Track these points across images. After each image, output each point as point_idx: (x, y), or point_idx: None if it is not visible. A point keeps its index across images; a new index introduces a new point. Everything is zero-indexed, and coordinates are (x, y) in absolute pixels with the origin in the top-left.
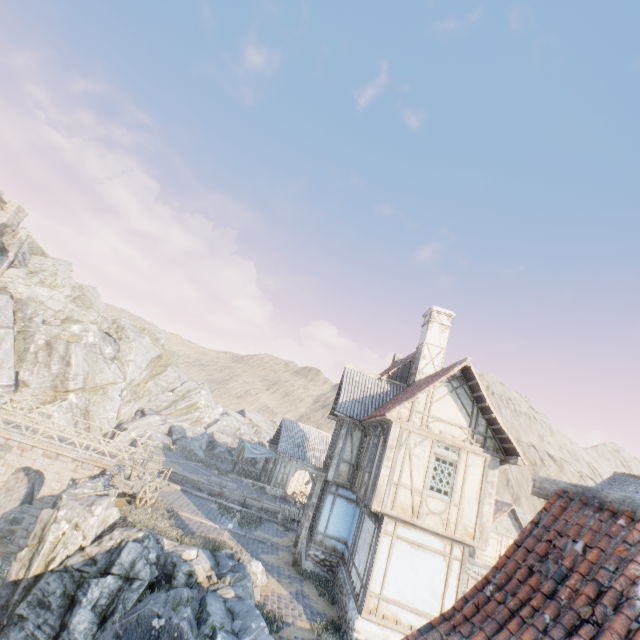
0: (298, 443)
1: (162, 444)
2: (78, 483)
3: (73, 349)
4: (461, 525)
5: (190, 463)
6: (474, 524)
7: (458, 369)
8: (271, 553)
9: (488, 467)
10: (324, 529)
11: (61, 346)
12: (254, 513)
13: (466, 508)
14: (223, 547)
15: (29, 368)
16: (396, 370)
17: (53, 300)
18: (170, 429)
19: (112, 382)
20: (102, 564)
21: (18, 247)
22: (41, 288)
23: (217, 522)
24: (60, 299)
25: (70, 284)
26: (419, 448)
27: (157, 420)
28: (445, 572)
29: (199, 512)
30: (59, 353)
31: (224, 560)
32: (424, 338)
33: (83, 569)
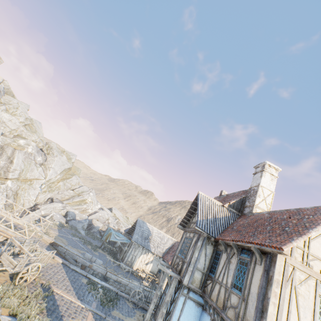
0: (145, 236)
1: (59, 222)
2: None
3: (17, 153)
4: None
5: (74, 238)
6: None
7: None
8: None
9: None
10: None
11: (9, 150)
12: (112, 289)
13: None
14: None
15: None
16: (234, 201)
17: (11, 122)
18: (66, 213)
19: (37, 178)
20: None
21: None
22: (5, 113)
23: (84, 301)
24: (16, 122)
25: (25, 116)
26: (304, 287)
27: (59, 206)
28: None
29: (71, 288)
30: (7, 154)
31: None
32: (258, 182)
33: None
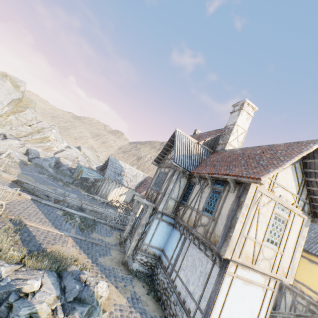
0: (118, 172)
1: (19, 160)
2: None
3: None
4: (280, 267)
5: (41, 176)
6: (288, 266)
7: (316, 147)
8: (106, 255)
9: (304, 225)
10: (149, 242)
11: None
12: (90, 217)
13: (286, 255)
14: (69, 265)
15: None
16: (209, 139)
17: None
18: (27, 151)
19: None
20: None
21: None
22: None
23: (62, 229)
24: None
25: None
26: (265, 208)
27: (16, 143)
28: (262, 299)
29: (46, 220)
30: None
31: (70, 283)
32: (235, 121)
33: None
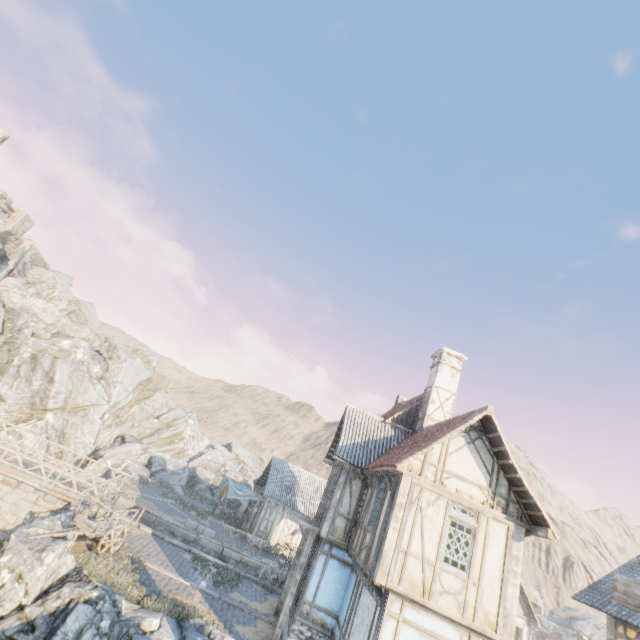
0: (287, 486)
1: (139, 476)
2: (34, 520)
3: (59, 365)
4: (481, 611)
5: (166, 501)
6: (496, 610)
7: (478, 418)
8: (248, 624)
9: (512, 538)
10: (312, 597)
11: (47, 361)
12: (232, 568)
13: (487, 588)
14: (192, 615)
15: (9, 382)
16: (401, 413)
17: (47, 312)
18: (150, 460)
19: (95, 403)
20: (41, 632)
21: (20, 256)
22: (36, 299)
23: (188, 578)
24: (54, 312)
25: (67, 298)
26: (432, 508)
27: (137, 449)
28: None
29: (169, 564)
30: (43, 368)
31: (191, 634)
32: (433, 380)
33: (16, 637)
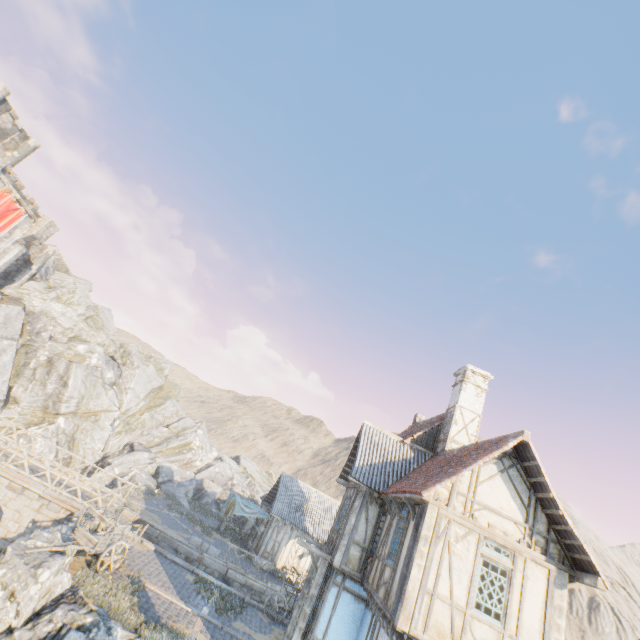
0: (296, 505)
1: (145, 487)
2: (33, 531)
3: (74, 369)
4: None
5: (172, 514)
6: None
7: (513, 444)
8: None
9: (553, 584)
10: (322, 635)
11: (62, 365)
12: (236, 593)
13: None
14: None
15: (24, 384)
16: (421, 434)
17: (65, 317)
18: (157, 469)
19: (106, 409)
20: None
21: (43, 261)
22: (56, 303)
23: (190, 603)
24: (72, 317)
25: (86, 303)
26: (461, 544)
27: (145, 457)
28: None
29: (170, 585)
30: (58, 372)
31: None
32: (456, 400)
33: None
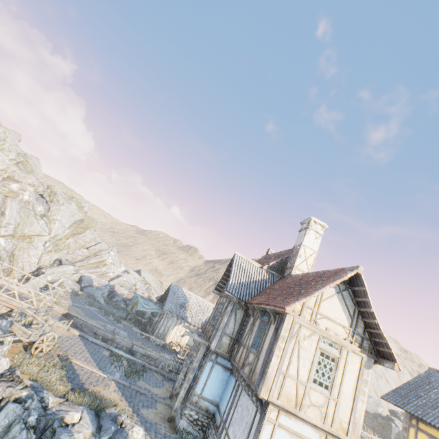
0: (180, 304)
1: (71, 290)
2: None
3: (9, 202)
4: (337, 419)
5: (92, 309)
6: (348, 419)
7: (351, 275)
8: (150, 407)
9: (364, 366)
10: (200, 391)
11: None
12: (139, 362)
13: (342, 403)
14: (108, 406)
15: None
16: (275, 263)
17: None
18: (80, 278)
19: (38, 234)
20: None
21: None
22: None
23: (106, 371)
24: (4, 160)
25: (16, 150)
26: (307, 342)
27: (71, 269)
28: None
29: (91, 360)
30: None
31: (107, 423)
32: (301, 241)
33: None
